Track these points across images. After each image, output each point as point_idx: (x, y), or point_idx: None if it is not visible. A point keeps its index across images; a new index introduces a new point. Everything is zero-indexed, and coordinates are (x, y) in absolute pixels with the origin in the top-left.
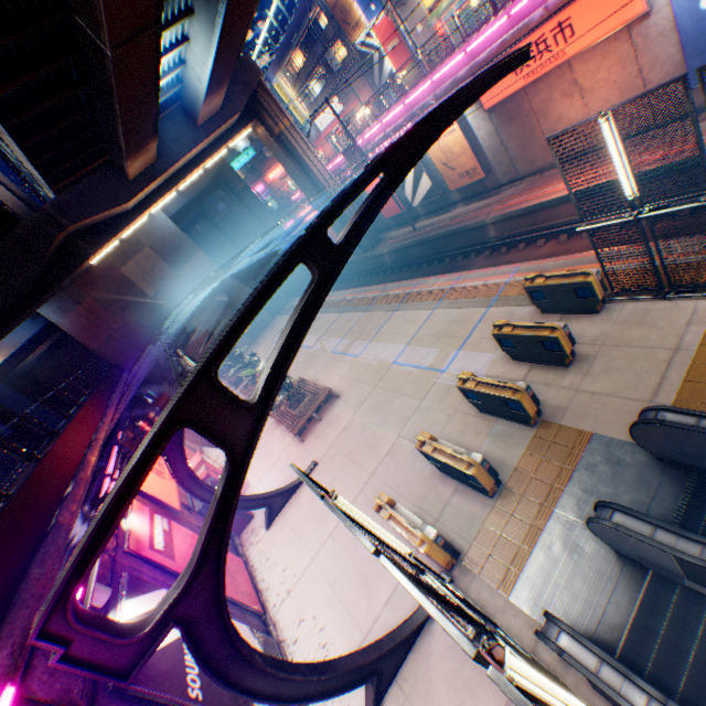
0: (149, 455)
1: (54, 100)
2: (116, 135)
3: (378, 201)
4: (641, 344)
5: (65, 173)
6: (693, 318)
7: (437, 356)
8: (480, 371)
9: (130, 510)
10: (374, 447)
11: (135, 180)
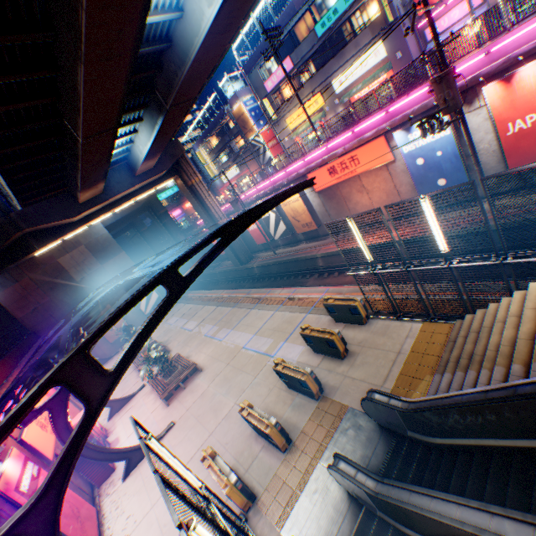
0: (30, 402)
1: (38, 157)
2: (76, 178)
3: (215, 253)
4: (382, 347)
5: (34, 195)
6: (409, 333)
7: (271, 345)
8: (294, 357)
9: (8, 455)
10: (217, 411)
11: (83, 203)
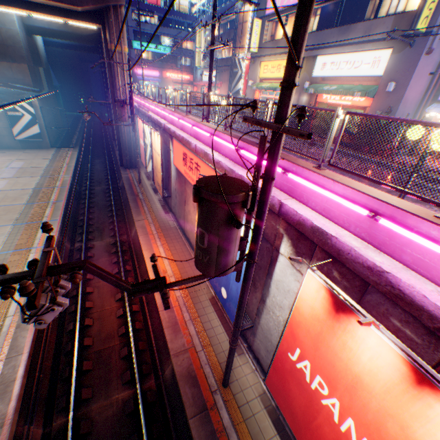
0: None
1: None
2: None
3: None
4: None
5: None
6: None
7: None
8: None
9: None
10: None
11: None
